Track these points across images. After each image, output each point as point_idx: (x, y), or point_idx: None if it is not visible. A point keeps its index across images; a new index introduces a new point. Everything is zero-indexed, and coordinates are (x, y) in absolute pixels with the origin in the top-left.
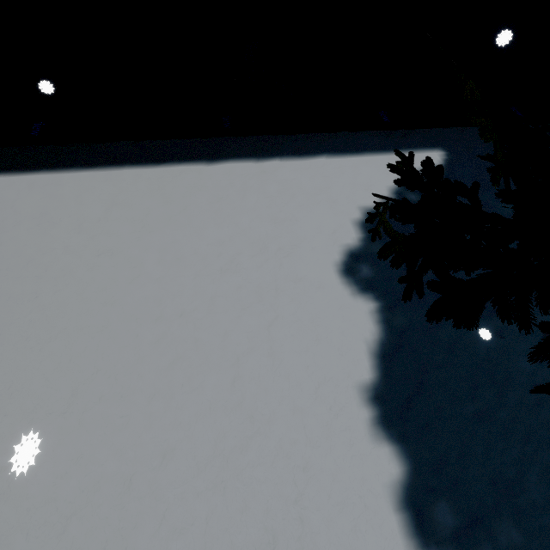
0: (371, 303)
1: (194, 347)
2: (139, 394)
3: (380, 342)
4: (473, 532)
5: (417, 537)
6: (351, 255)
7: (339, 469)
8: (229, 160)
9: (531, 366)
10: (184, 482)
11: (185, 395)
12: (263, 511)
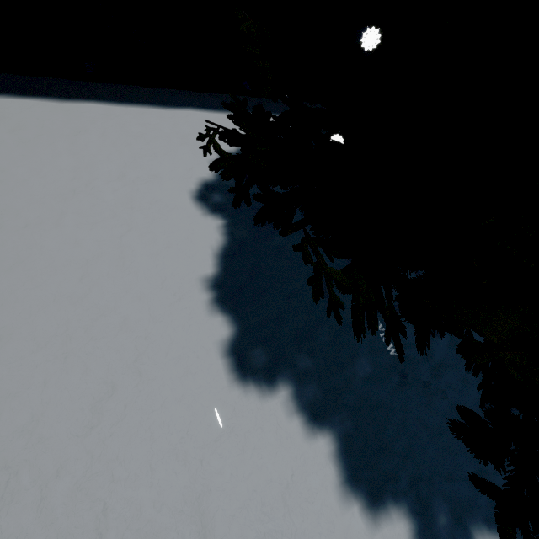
0: (219, 221)
1: (39, 253)
2: None
3: (223, 247)
4: (280, 364)
5: (237, 372)
6: (206, 186)
7: (177, 335)
8: (90, 101)
9: (336, 262)
10: (21, 357)
11: (26, 291)
12: (104, 371)
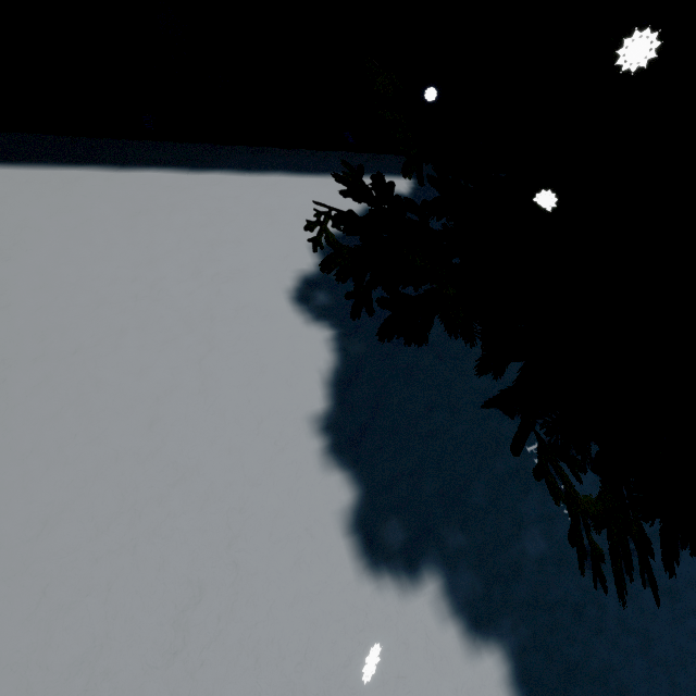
0: (327, 331)
1: (95, 389)
2: (6, 453)
3: (335, 370)
4: (423, 542)
5: (366, 557)
6: (306, 282)
7: (282, 504)
8: (152, 168)
9: (484, 384)
10: (76, 548)
11: (79, 447)
12: (187, 564)
